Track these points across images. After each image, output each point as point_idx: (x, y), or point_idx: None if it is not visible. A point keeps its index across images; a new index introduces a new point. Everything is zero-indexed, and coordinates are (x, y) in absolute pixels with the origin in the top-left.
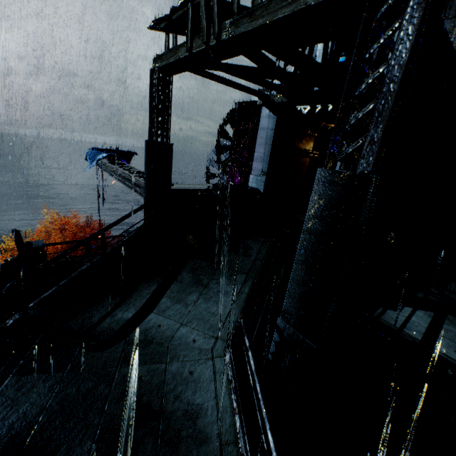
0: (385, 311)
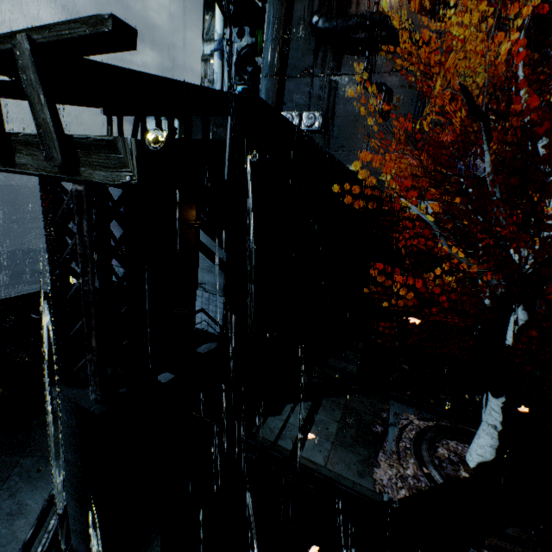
0: (266, 421)
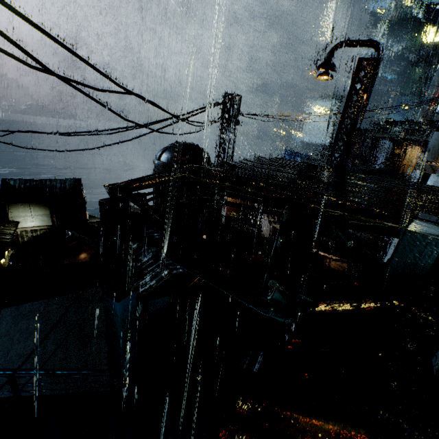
0: None
